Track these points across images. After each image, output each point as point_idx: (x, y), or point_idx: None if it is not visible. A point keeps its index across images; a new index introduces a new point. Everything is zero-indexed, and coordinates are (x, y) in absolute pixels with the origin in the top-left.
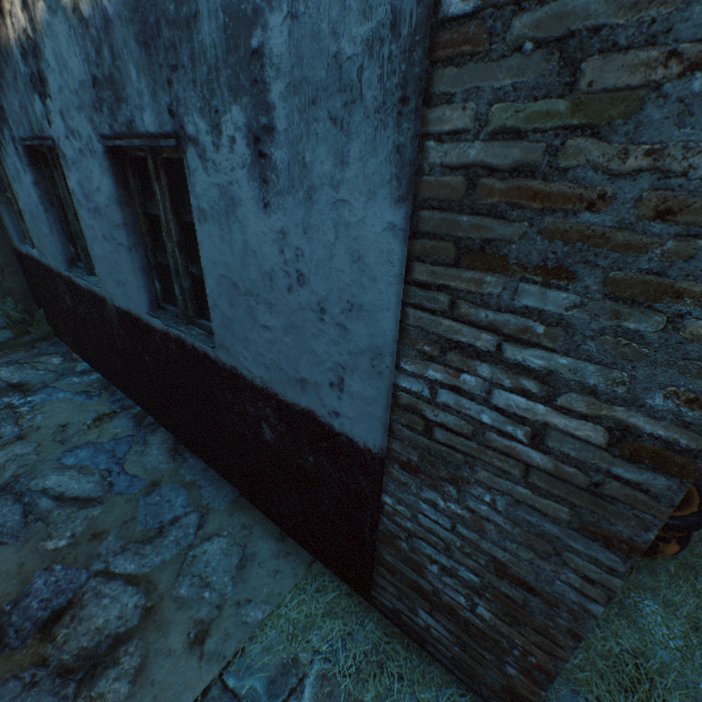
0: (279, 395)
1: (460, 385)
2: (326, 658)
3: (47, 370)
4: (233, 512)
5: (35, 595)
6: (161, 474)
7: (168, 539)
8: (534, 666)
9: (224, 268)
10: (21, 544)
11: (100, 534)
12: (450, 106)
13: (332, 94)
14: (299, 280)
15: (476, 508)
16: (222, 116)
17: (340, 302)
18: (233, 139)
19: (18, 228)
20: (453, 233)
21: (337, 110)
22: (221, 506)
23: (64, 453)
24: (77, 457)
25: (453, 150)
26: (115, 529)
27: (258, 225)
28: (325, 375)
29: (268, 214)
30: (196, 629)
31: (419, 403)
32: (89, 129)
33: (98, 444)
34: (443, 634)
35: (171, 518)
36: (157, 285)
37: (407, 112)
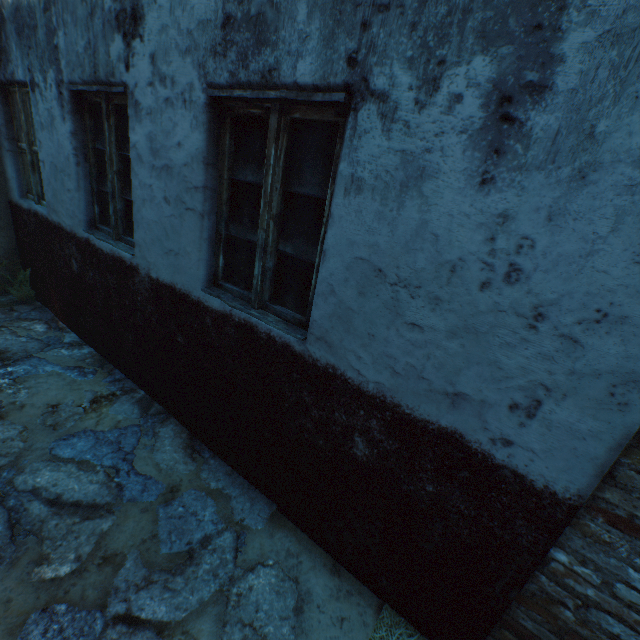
0: (402, 407)
1: None
2: None
3: (30, 337)
4: (272, 533)
5: None
6: (179, 476)
7: (201, 567)
8: None
9: (367, 249)
10: (5, 569)
11: (112, 557)
12: None
13: None
14: (510, 275)
15: None
16: (448, 68)
17: (581, 309)
18: (456, 97)
19: (21, 181)
20: None
21: None
22: (258, 523)
23: (57, 441)
24: (74, 448)
25: None
26: (133, 551)
27: (457, 203)
28: (505, 394)
29: (484, 191)
30: None
31: None
32: (192, 76)
33: (98, 433)
34: None
35: (201, 537)
36: (220, 260)
37: None
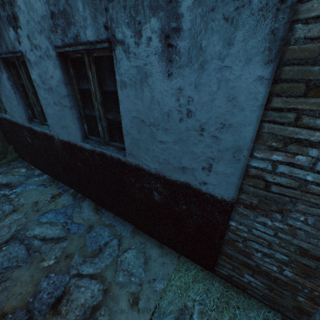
0: (166, 176)
1: (294, 162)
2: (200, 303)
3: (20, 175)
4: (133, 236)
5: (44, 291)
6: (93, 221)
7: (105, 253)
8: (316, 296)
9: (136, 112)
10: (29, 265)
11: (69, 255)
12: (318, 1)
13: (227, 3)
14: (188, 114)
15: (293, 224)
16: (142, 26)
17: (215, 124)
18: (149, 39)
19: None
20: (305, 77)
21: (229, 12)
22: (127, 234)
23: (40, 216)
24: (47, 218)
25: (315, 28)
26: (77, 252)
27: (162, 86)
28: (199, 164)
29: (170, 79)
30: (132, 297)
31: (263, 173)
32: (47, 44)
33: (56, 210)
34: (259, 285)
35: (104, 243)
36: (85, 126)
37: (283, 8)
